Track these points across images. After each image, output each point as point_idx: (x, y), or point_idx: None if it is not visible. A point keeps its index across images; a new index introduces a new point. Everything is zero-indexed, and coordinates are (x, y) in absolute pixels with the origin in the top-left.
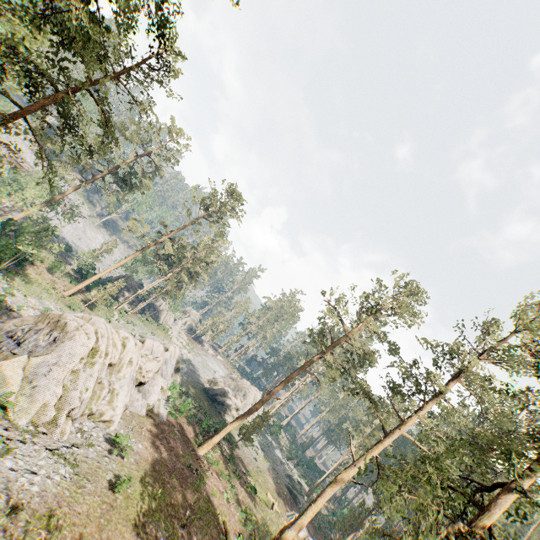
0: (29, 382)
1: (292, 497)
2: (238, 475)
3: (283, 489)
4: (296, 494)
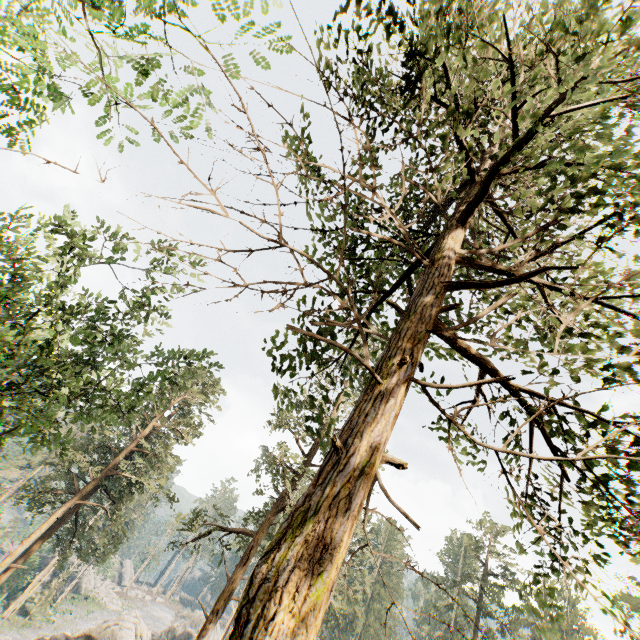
0: None
1: None
2: None
3: None
4: None
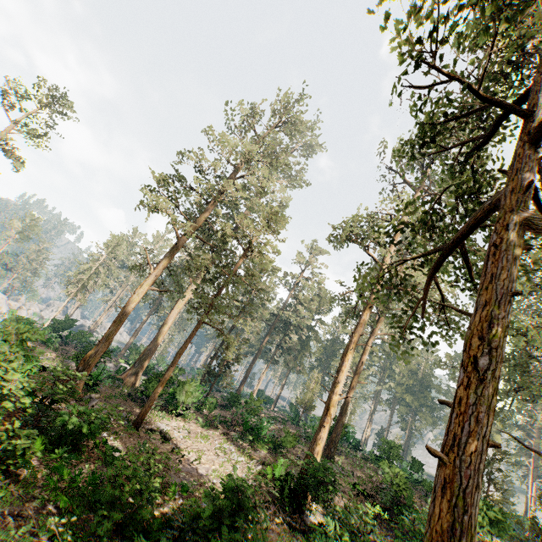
0: None
1: None
2: None
3: None
4: None
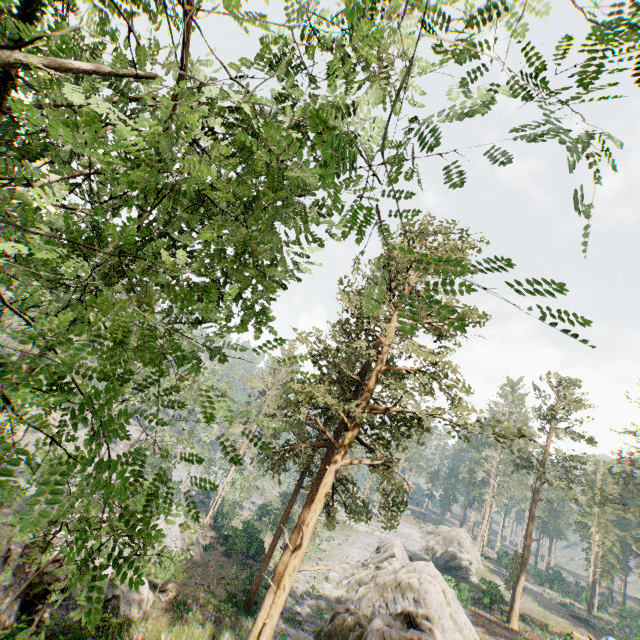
0: None
1: (584, 623)
2: (545, 629)
3: (572, 620)
4: (586, 617)
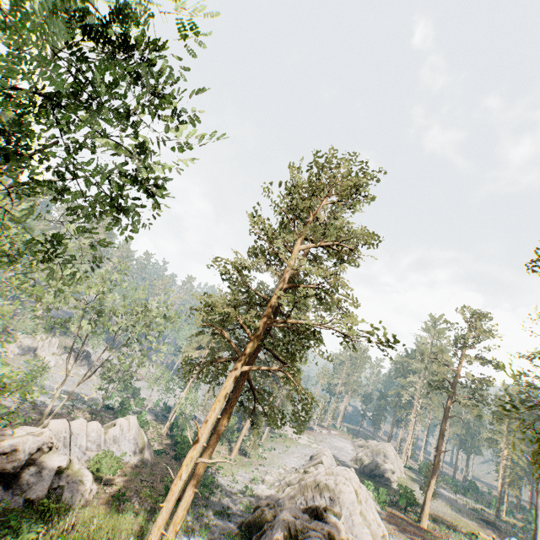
0: (351, 534)
1: (491, 525)
2: (453, 529)
3: (480, 523)
4: (493, 521)
